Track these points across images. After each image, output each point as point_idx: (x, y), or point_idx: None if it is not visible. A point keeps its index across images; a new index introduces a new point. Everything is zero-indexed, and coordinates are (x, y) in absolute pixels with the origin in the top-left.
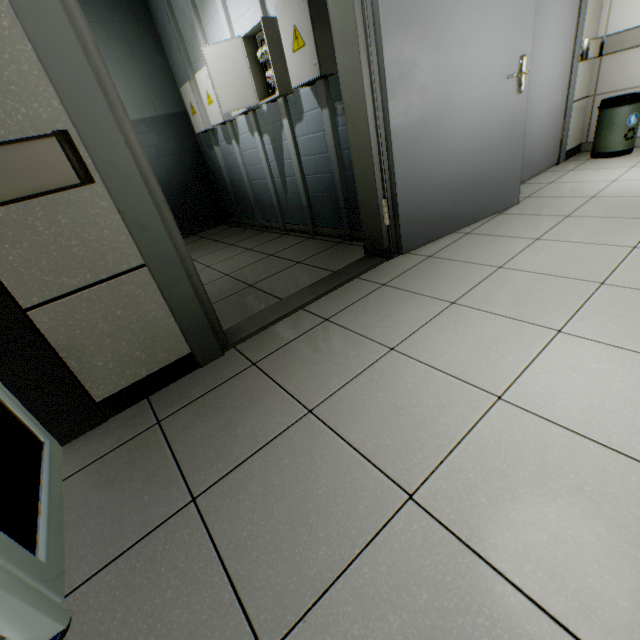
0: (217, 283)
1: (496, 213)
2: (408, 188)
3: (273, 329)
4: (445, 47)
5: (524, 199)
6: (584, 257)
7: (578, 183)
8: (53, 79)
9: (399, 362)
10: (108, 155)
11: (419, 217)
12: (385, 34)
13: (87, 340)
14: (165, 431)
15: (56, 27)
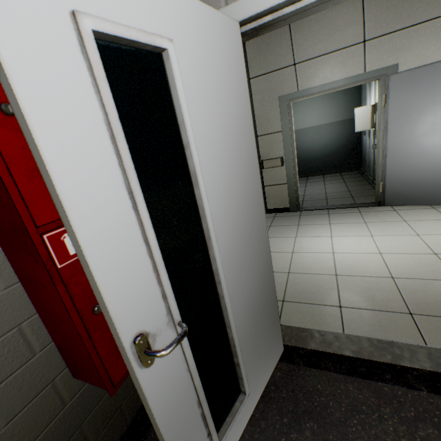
0: (319, 195)
1: None
2: (393, 180)
3: (313, 211)
4: (427, 129)
5: None
6: (440, 229)
7: None
8: (284, 148)
9: (326, 226)
10: (288, 161)
11: (398, 193)
12: (389, 128)
13: (271, 195)
14: (274, 218)
15: (288, 140)
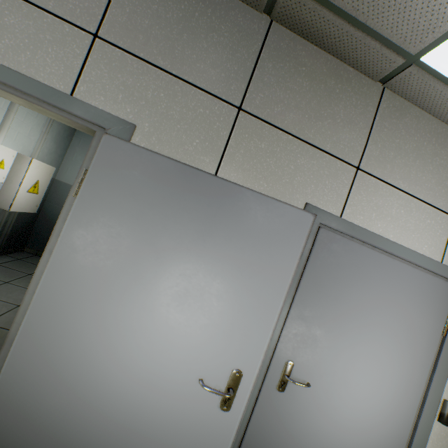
0: None
1: None
2: (9, 402)
3: None
4: (126, 299)
5: None
6: None
7: None
8: None
9: None
10: None
11: None
12: (58, 252)
13: None
14: None
15: None
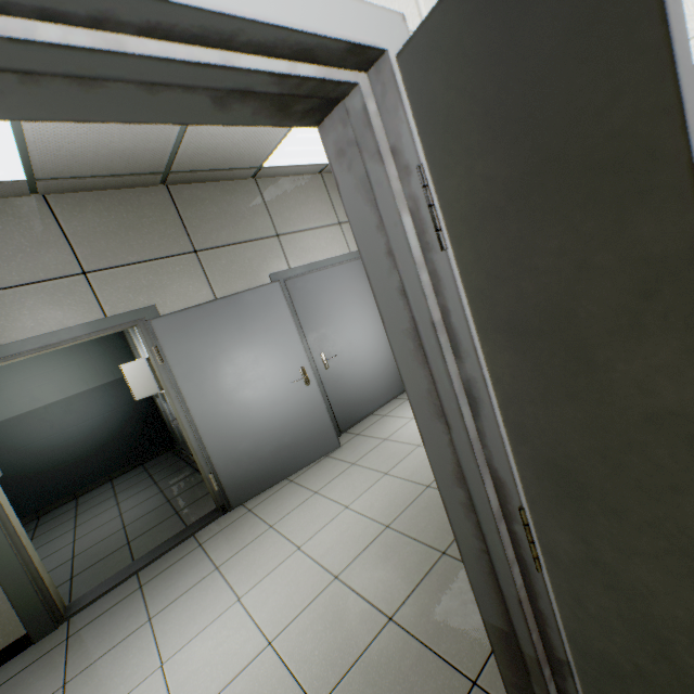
0: (111, 538)
1: (320, 458)
2: (226, 464)
3: (105, 597)
4: (234, 383)
5: (354, 437)
6: (317, 517)
7: (395, 418)
8: None
9: (143, 632)
10: None
11: (242, 480)
12: (185, 391)
13: None
14: None
15: None
